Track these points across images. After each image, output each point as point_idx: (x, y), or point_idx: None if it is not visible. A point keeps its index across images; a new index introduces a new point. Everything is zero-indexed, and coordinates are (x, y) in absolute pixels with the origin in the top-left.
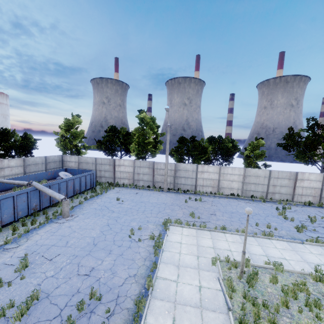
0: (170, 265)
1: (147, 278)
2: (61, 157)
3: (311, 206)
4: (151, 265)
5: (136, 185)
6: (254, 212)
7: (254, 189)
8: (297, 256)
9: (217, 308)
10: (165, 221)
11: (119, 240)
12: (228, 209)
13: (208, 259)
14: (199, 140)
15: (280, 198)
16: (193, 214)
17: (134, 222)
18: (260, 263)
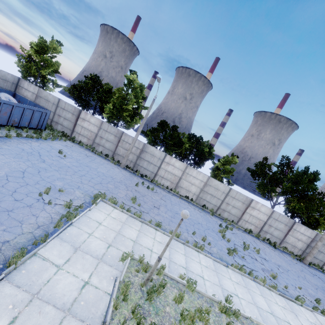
0: (66, 244)
1: (17, 251)
2: (17, 79)
3: (250, 234)
4: (39, 236)
5: (94, 148)
6: (198, 221)
7: (209, 200)
8: (216, 279)
9: (90, 317)
10: (97, 195)
11: (23, 193)
12: (174, 209)
13: (119, 252)
14: (180, 132)
15: (227, 217)
16: (135, 200)
17: (60, 182)
18: (175, 274)
